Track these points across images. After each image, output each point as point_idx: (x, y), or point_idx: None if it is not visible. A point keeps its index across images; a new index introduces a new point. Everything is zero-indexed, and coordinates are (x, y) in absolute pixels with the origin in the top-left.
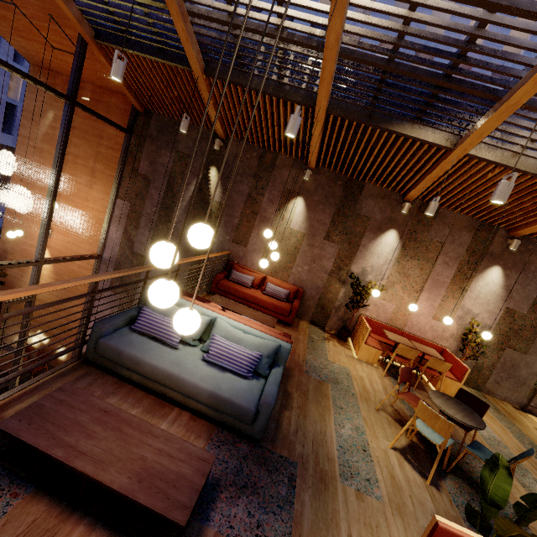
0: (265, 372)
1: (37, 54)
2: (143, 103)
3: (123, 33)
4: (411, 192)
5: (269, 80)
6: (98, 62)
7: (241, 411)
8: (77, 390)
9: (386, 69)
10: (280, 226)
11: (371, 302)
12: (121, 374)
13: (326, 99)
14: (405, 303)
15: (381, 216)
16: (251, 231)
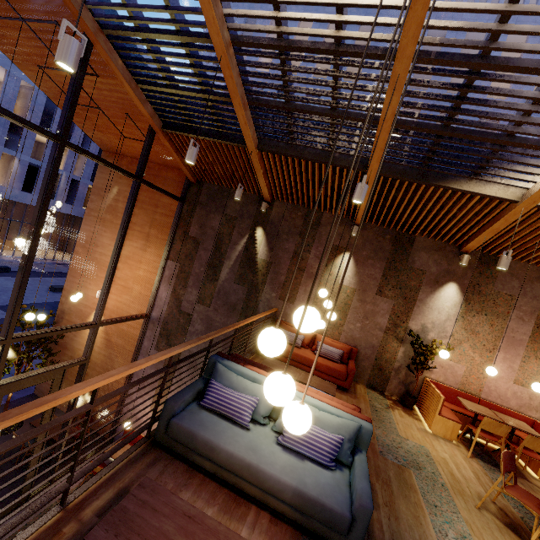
0: (348, 459)
1: (109, 143)
2: (196, 175)
3: (187, 122)
4: (469, 244)
5: (319, 150)
6: (161, 145)
7: (333, 517)
8: (157, 486)
9: (441, 133)
10: (328, 281)
11: (436, 363)
12: (192, 460)
13: (378, 163)
14: (477, 364)
15: (437, 268)
16: (298, 287)
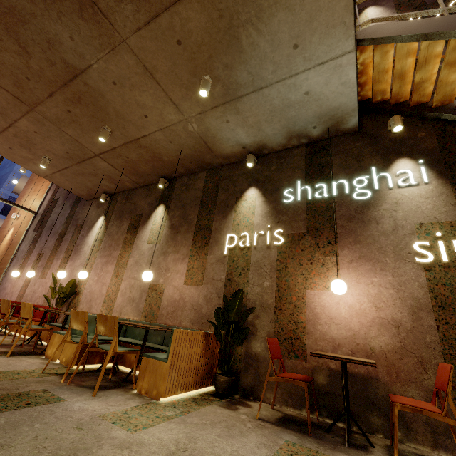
0: None
1: None
2: None
3: None
4: None
5: None
6: None
7: None
8: None
9: None
10: None
11: None
12: None
13: None
14: None
15: None
16: None
